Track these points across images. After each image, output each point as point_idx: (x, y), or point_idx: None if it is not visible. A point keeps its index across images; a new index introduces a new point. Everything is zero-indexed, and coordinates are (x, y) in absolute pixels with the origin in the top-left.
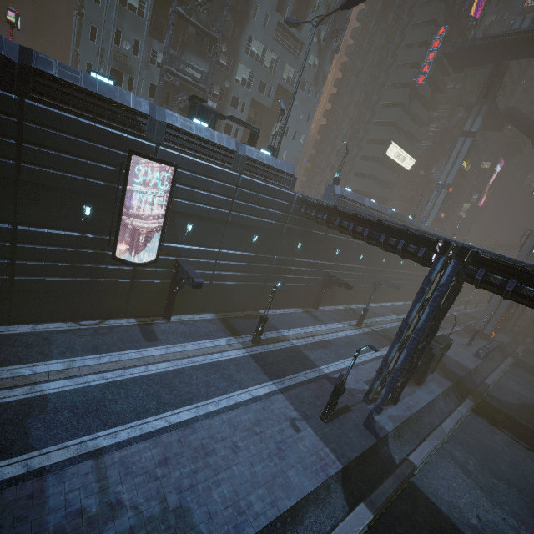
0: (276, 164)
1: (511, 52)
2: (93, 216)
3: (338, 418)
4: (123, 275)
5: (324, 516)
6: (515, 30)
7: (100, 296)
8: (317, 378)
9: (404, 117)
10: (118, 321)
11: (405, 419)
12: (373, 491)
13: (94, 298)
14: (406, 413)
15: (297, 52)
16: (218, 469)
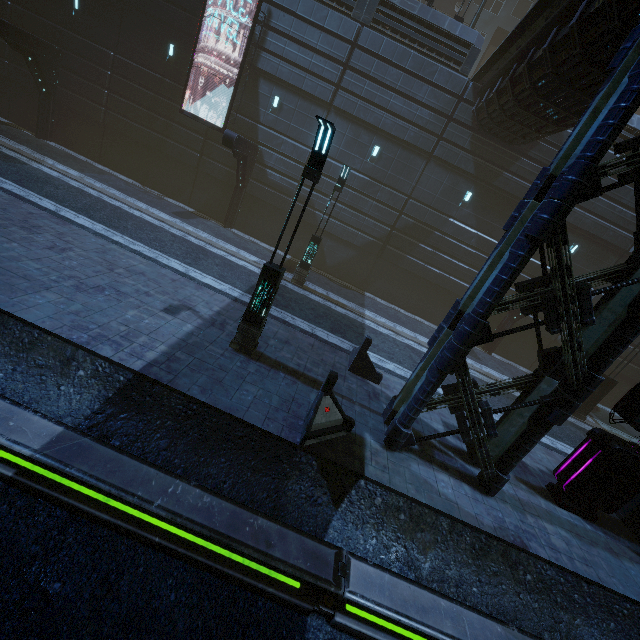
0: (439, 22)
1: None
2: (177, 59)
3: (272, 369)
4: (192, 145)
5: (2, 384)
6: None
7: (169, 166)
8: (333, 344)
9: None
10: (177, 203)
11: (474, 524)
12: (126, 452)
13: (164, 165)
14: (499, 527)
15: None
16: (1, 232)
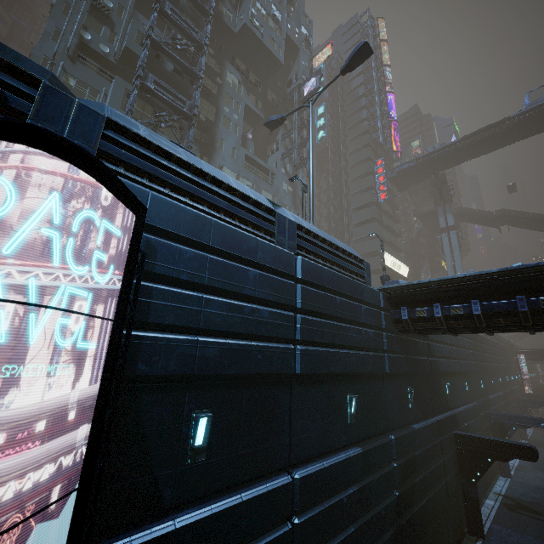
0: (336, 242)
1: (445, 163)
2: None
3: None
4: None
5: None
6: (440, 147)
7: None
8: None
9: (381, 229)
10: None
11: None
12: None
13: None
14: None
15: (270, 180)
16: None
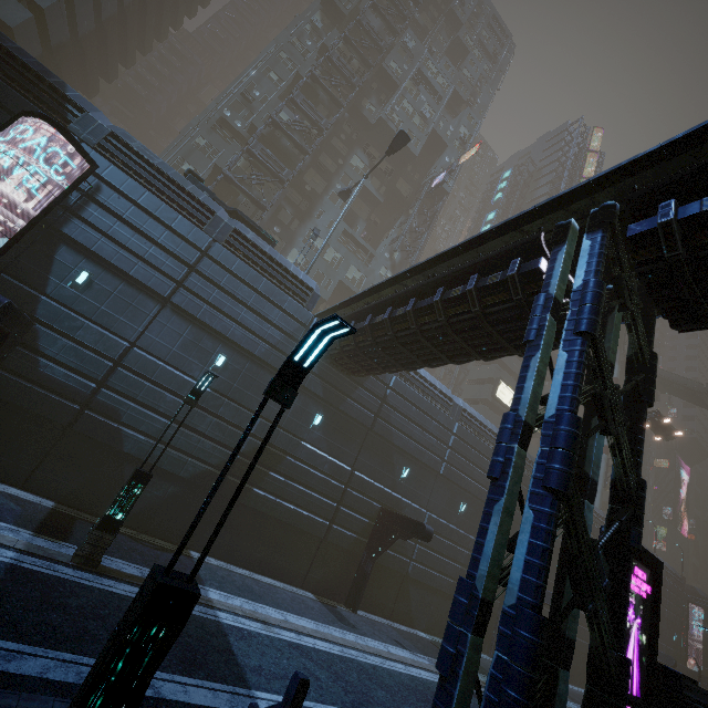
0: (286, 264)
1: None
2: None
3: None
4: None
5: None
6: None
7: None
8: None
9: (512, 357)
10: None
11: None
12: None
13: None
14: None
15: (366, 259)
16: None
